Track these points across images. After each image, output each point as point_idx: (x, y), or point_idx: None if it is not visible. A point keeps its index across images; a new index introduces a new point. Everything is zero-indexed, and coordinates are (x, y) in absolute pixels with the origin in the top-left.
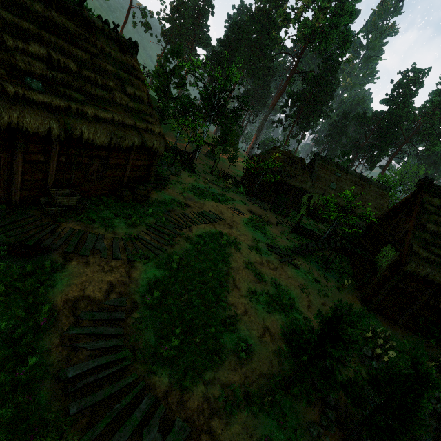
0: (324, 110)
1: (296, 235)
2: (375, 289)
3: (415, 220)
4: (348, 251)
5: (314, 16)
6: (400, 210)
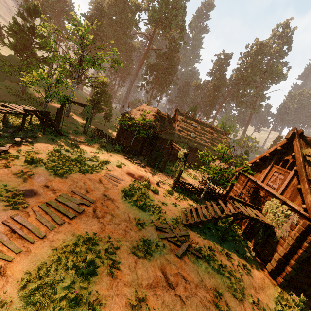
0: (173, 78)
1: (177, 191)
2: (283, 262)
3: (305, 175)
4: (222, 197)
5: (159, 6)
6: (266, 158)
